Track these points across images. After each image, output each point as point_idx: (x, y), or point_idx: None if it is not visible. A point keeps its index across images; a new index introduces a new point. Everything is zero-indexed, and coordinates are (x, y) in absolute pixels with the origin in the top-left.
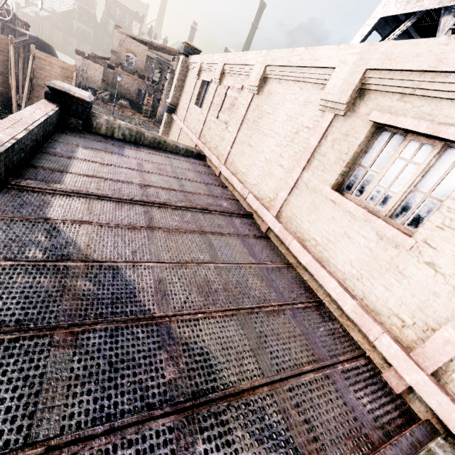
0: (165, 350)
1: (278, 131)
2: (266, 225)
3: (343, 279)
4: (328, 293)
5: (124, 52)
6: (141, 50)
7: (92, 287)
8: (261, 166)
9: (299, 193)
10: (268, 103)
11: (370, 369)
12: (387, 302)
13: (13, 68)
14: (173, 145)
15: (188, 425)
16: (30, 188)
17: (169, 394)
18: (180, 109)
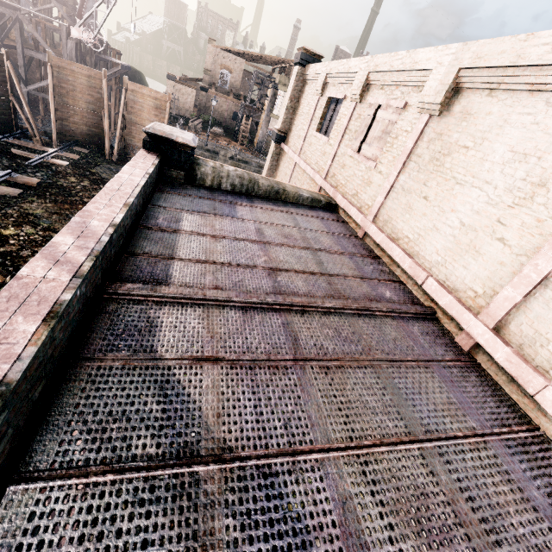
0: None
1: (490, 178)
2: (471, 338)
3: None
4: None
5: (218, 69)
6: (237, 64)
7: (238, 535)
8: (452, 235)
9: None
10: (463, 130)
11: None
12: None
13: (106, 106)
14: (295, 193)
15: None
16: (131, 295)
17: None
18: (293, 137)
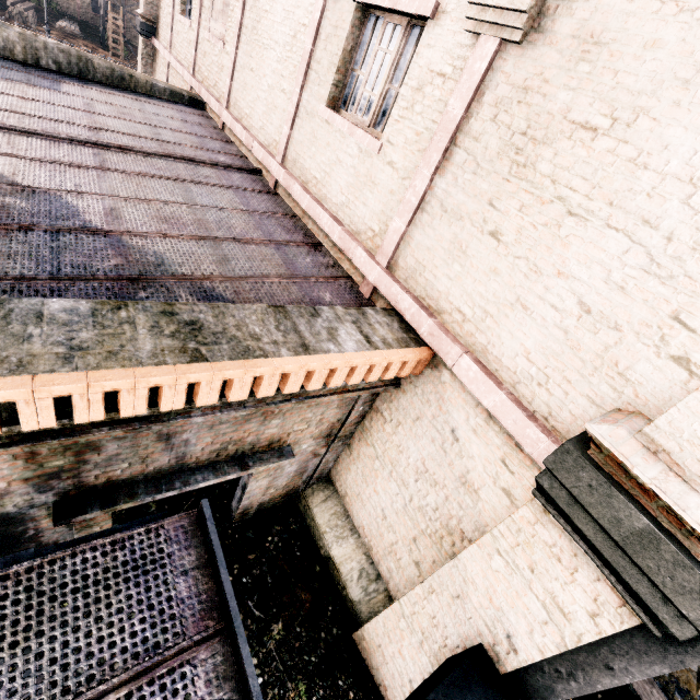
0: (113, 250)
1: (277, 38)
2: (274, 178)
3: (337, 211)
4: (327, 234)
5: None
6: None
7: (24, 204)
8: (265, 98)
9: (301, 124)
10: None
11: (349, 285)
12: (365, 219)
13: None
14: (147, 82)
15: (132, 285)
16: None
17: (115, 271)
18: (162, 26)
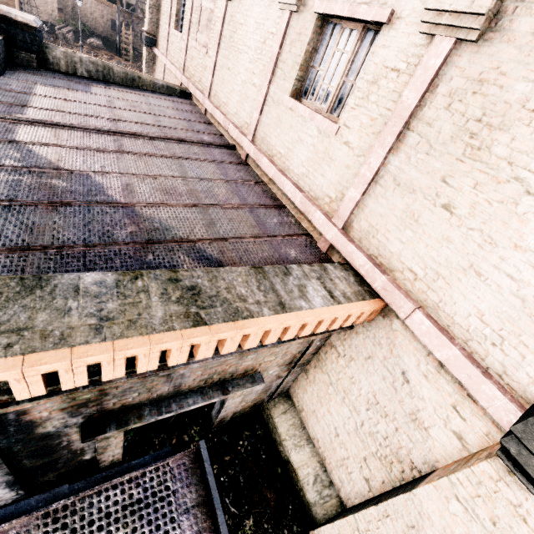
0: (129, 219)
1: (250, 44)
2: (245, 152)
3: (298, 180)
4: (289, 198)
5: None
6: None
7: (65, 184)
8: (239, 90)
9: (268, 110)
10: (240, 11)
11: (308, 241)
12: (322, 187)
13: None
14: (150, 81)
15: (143, 249)
16: None
17: (130, 237)
18: (160, 38)
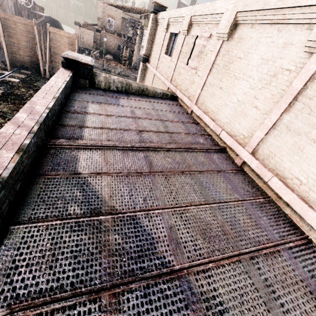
0: (191, 310)
1: (251, 74)
2: (241, 159)
3: None
4: None
5: (106, 17)
6: (117, 13)
7: (120, 241)
8: (234, 107)
9: (278, 134)
10: (239, 48)
11: None
12: None
13: (38, 43)
14: (153, 91)
15: None
16: (62, 145)
17: None
18: (152, 58)
